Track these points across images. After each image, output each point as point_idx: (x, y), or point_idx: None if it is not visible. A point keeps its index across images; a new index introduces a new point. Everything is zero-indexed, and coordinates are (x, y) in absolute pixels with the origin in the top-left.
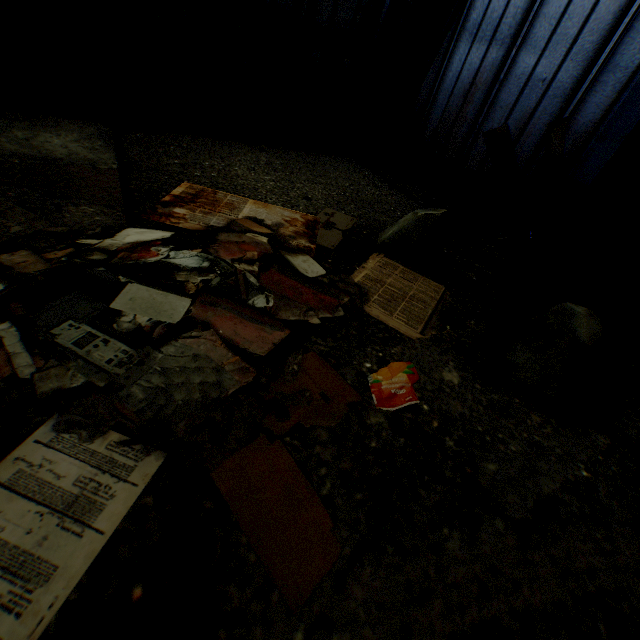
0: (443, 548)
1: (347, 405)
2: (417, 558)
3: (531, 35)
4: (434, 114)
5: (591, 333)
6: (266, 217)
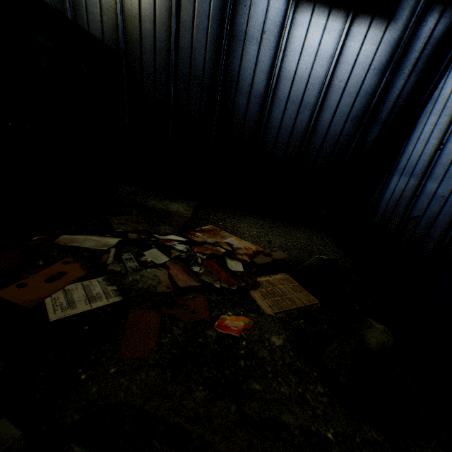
0: (192, 391)
1: (203, 321)
2: (176, 385)
3: (432, 172)
4: (378, 211)
5: (380, 343)
6: (237, 245)
